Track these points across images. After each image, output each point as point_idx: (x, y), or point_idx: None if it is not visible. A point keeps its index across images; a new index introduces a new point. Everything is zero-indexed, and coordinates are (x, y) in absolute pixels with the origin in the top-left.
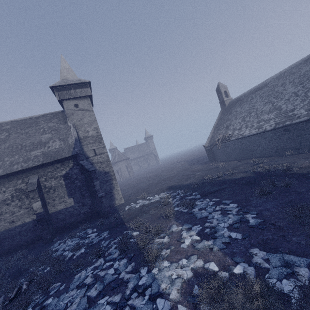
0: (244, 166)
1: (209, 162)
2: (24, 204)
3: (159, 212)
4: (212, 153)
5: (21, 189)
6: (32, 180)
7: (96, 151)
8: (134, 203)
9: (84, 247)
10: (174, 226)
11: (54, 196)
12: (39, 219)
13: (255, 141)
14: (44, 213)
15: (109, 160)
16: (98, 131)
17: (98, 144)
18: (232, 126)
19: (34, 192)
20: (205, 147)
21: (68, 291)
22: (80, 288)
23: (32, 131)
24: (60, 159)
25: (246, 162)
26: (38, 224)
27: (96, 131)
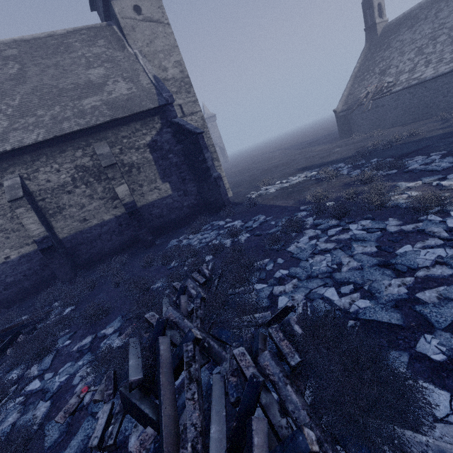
0: (426, 126)
1: (340, 139)
2: (95, 192)
3: (333, 185)
4: (348, 122)
5: (85, 167)
6: (101, 151)
7: (183, 109)
8: (257, 191)
9: (242, 232)
10: (403, 184)
11: (139, 179)
12: (131, 211)
13: (443, 86)
14: (135, 203)
15: (206, 126)
16: (182, 69)
17: (186, 95)
18: (394, 69)
19: (113, 169)
20: (336, 112)
21: (304, 260)
22: (325, 254)
23: (66, 63)
24: (138, 114)
25: (422, 123)
26: (130, 219)
27: (180, 68)
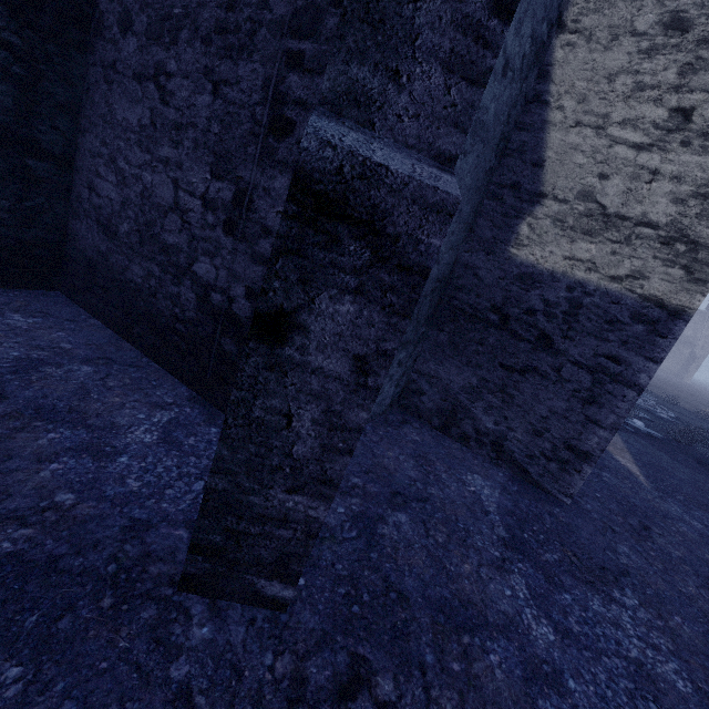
0: None
1: None
2: None
3: None
4: None
5: None
6: None
7: None
8: None
9: None
10: None
11: None
12: None
13: None
14: None
15: None
16: None
17: None
18: None
19: None
20: None
21: None
22: None
23: None
24: None
25: None
26: None
27: None
